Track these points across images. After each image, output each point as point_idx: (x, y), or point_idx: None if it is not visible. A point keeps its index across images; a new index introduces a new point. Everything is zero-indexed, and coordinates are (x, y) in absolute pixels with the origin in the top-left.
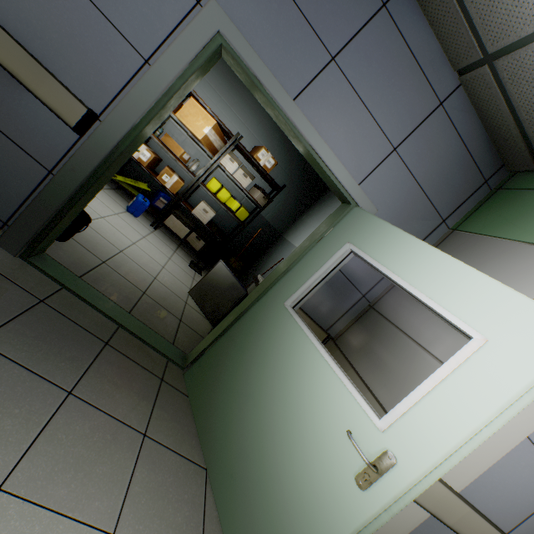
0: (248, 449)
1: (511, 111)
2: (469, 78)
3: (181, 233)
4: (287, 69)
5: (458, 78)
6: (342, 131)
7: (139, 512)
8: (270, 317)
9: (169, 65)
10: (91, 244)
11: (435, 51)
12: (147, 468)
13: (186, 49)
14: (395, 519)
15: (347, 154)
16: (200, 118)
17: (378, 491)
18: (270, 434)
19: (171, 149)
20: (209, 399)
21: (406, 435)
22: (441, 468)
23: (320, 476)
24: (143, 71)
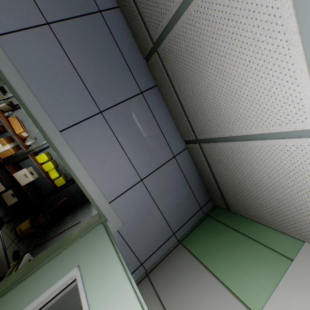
0: None
1: (211, 172)
2: (190, 147)
3: None
4: (60, 108)
5: (185, 144)
6: (101, 161)
7: None
8: None
9: None
10: None
11: (172, 126)
12: None
13: None
14: None
15: (103, 178)
16: None
17: None
18: None
19: (13, 127)
20: None
21: None
22: None
23: None
24: None
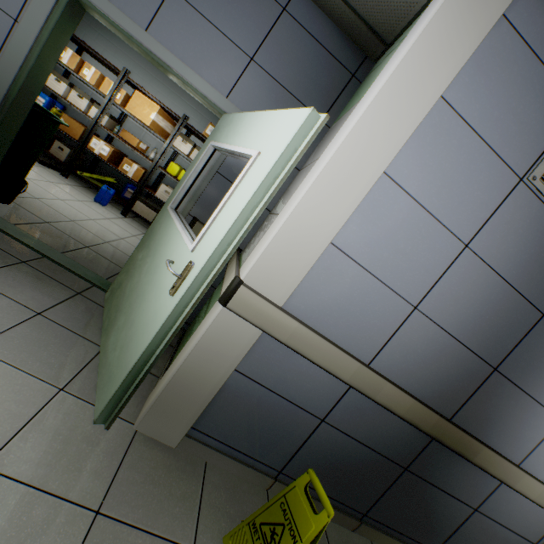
0: (124, 316)
1: None
2: None
3: (149, 217)
4: (133, 5)
5: None
6: (197, 51)
7: (9, 345)
8: (159, 222)
9: (33, 20)
10: (38, 211)
11: None
12: (31, 329)
13: (44, 4)
14: (227, 336)
15: (208, 71)
16: (146, 107)
17: (180, 291)
18: (138, 297)
19: (128, 142)
20: (114, 300)
21: (204, 245)
22: (223, 258)
23: (155, 304)
24: (15, 29)
